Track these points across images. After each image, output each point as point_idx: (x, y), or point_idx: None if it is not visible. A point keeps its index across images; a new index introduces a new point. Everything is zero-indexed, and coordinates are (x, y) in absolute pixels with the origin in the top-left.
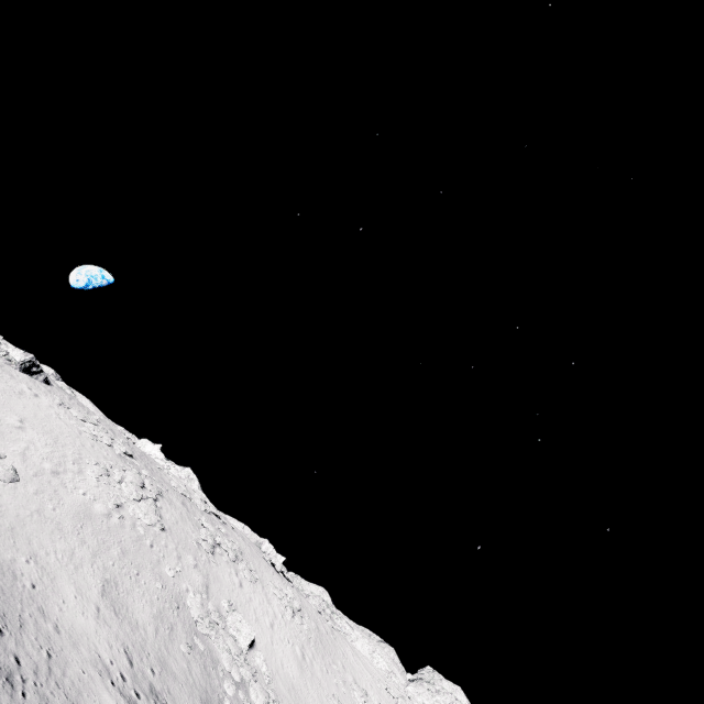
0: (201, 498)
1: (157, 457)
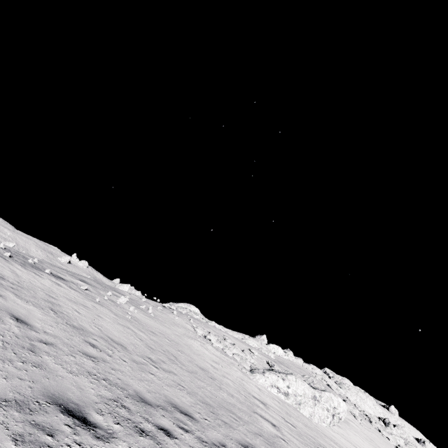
0: (320, 377)
1: (283, 354)
